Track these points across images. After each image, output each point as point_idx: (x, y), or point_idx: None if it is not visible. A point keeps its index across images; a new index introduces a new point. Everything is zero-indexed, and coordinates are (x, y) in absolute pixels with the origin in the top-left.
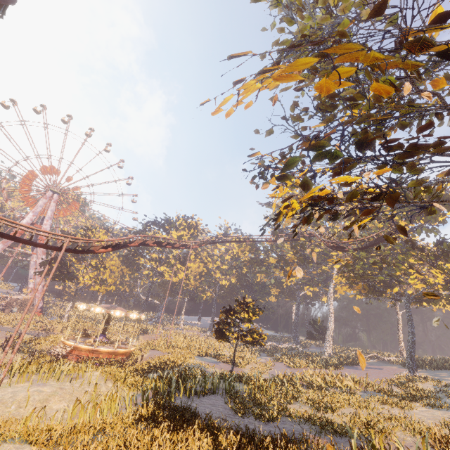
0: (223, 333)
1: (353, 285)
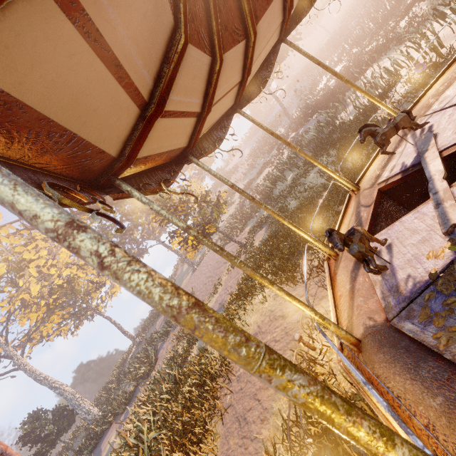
0: (223, 198)
1: (61, 308)
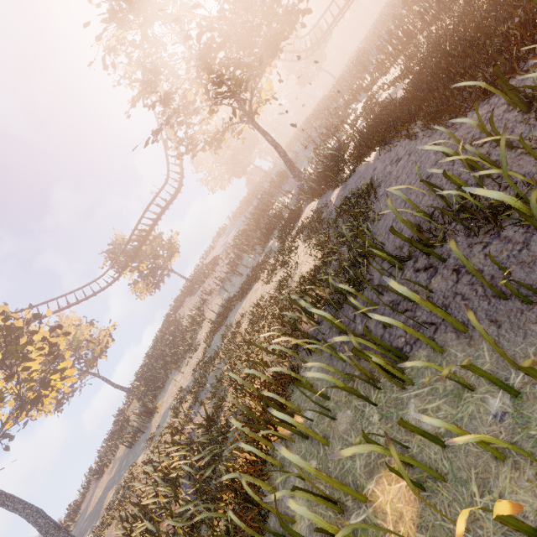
0: None
1: None
